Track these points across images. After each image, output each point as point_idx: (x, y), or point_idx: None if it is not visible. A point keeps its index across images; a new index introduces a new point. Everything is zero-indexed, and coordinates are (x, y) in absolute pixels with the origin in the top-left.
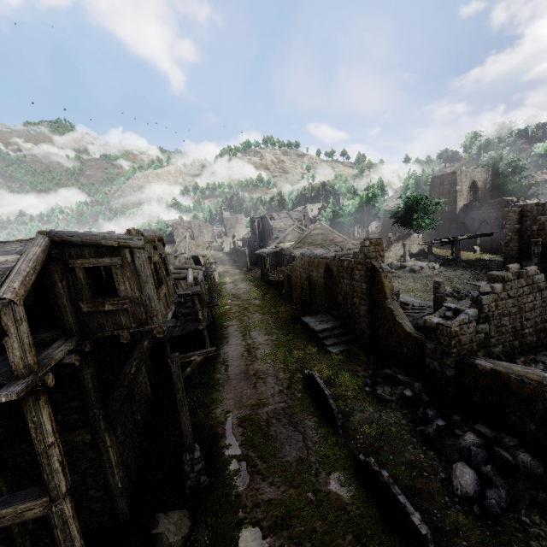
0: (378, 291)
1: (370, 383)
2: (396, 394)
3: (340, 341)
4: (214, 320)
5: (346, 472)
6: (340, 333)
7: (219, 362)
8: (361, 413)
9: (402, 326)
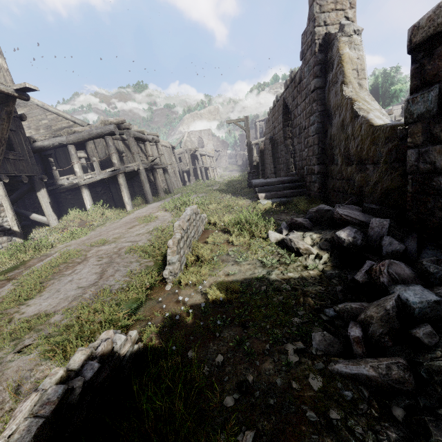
0: (332, 79)
1: (285, 228)
2: (322, 241)
3: (281, 193)
4: (172, 190)
5: (59, 363)
6: (286, 187)
7: (129, 212)
8: (236, 266)
9: (366, 121)
